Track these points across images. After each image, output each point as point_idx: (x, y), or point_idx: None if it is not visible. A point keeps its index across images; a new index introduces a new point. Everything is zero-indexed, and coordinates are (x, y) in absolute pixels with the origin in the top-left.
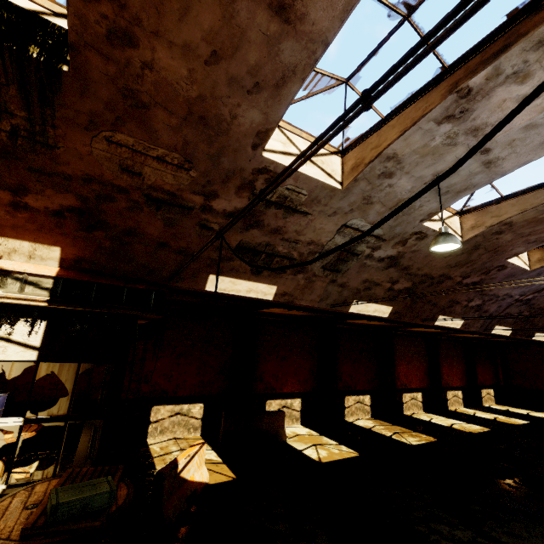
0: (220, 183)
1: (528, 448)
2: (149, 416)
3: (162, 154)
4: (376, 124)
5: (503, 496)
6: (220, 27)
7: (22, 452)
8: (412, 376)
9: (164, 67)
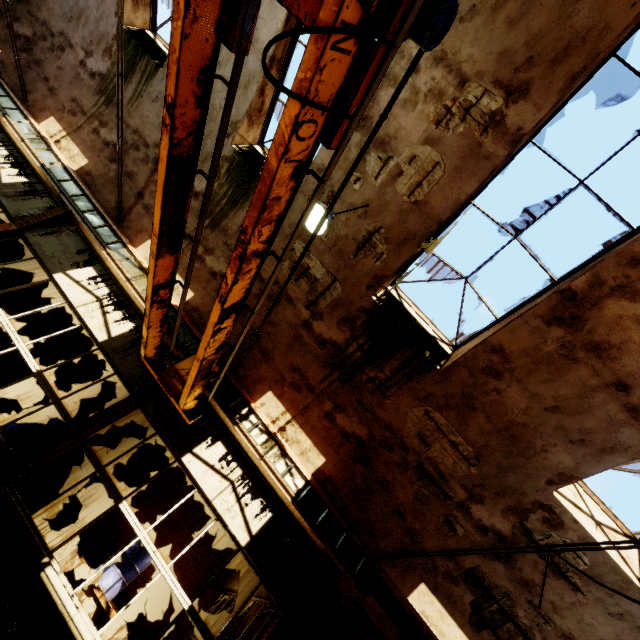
0: (493, 492)
1: None
2: None
3: (459, 441)
4: None
5: None
6: (572, 397)
7: None
8: None
9: (509, 396)
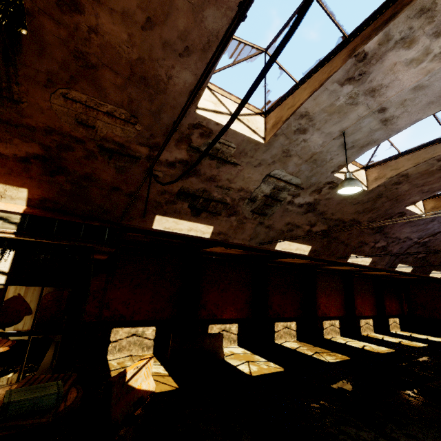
0: (162, 136)
1: (426, 365)
2: (109, 337)
3: (111, 109)
4: (291, 88)
5: (403, 404)
6: None
7: (0, 365)
8: (331, 307)
9: (107, 32)
